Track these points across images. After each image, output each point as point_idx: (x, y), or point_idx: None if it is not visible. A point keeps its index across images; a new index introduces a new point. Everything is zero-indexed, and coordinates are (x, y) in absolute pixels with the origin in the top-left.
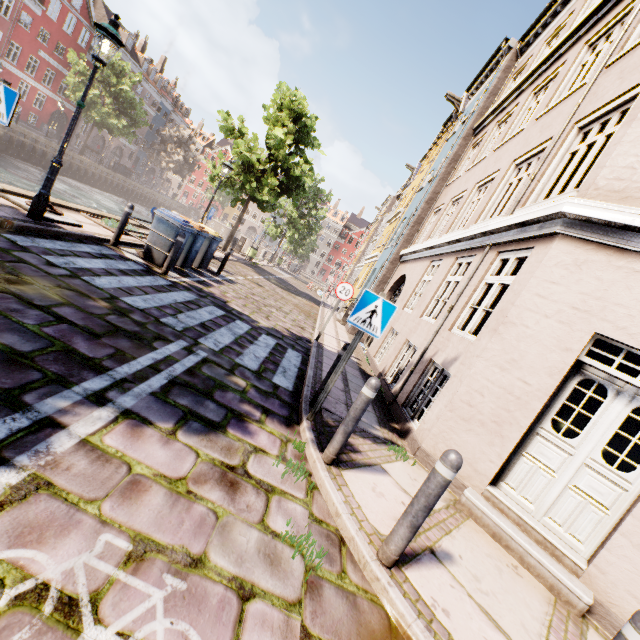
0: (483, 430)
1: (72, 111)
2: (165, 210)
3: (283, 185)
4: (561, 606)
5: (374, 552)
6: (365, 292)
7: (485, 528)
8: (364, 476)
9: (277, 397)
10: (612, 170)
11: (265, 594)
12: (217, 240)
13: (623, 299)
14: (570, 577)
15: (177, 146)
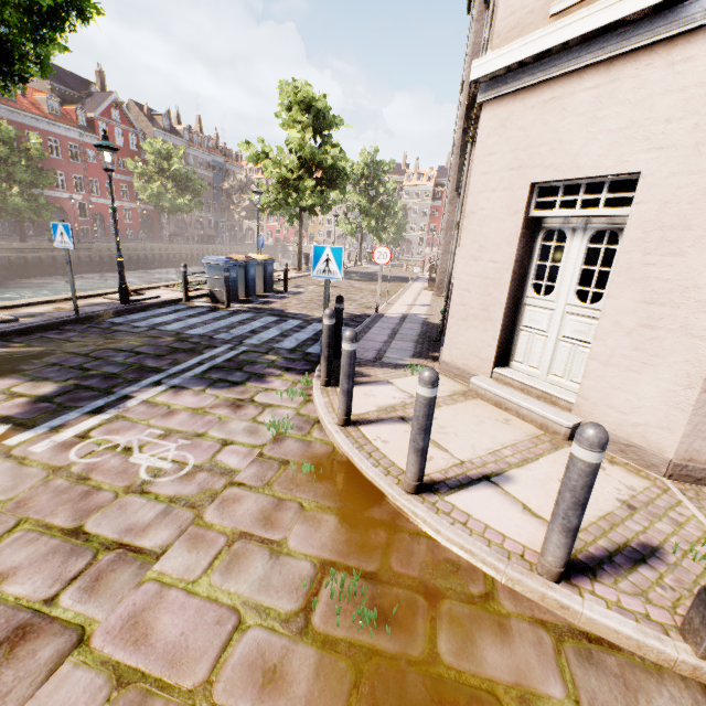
0: (477, 322)
1: (152, 210)
2: (210, 257)
3: (325, 181)
4: (547, 437)
5: (336, 421)
6: (314, 248)
7: (489, 401)
8: (361, 388)
9: (304, 360)
10: (505, 8)
11: (240, 443)
12: (269, 262)
13: (543, 137)
14: (559, 413)
15: (240, 193)
